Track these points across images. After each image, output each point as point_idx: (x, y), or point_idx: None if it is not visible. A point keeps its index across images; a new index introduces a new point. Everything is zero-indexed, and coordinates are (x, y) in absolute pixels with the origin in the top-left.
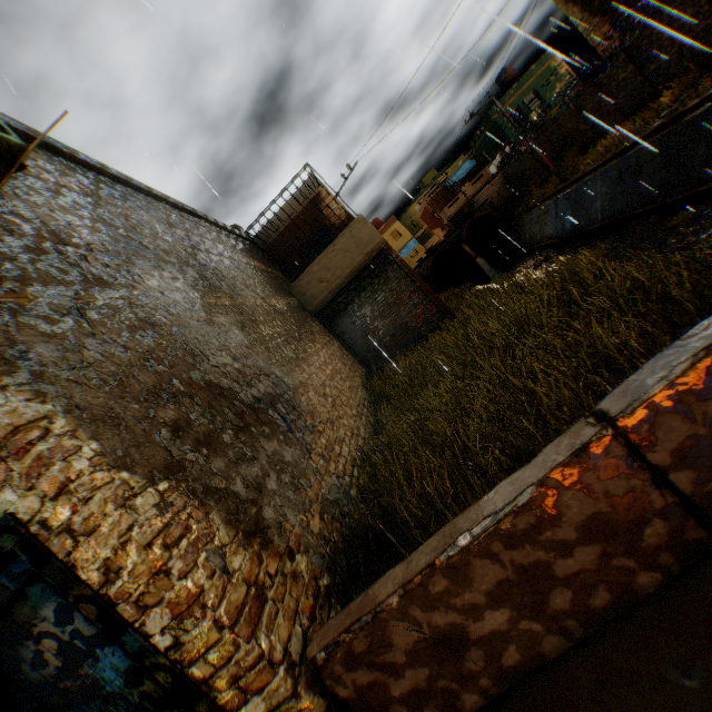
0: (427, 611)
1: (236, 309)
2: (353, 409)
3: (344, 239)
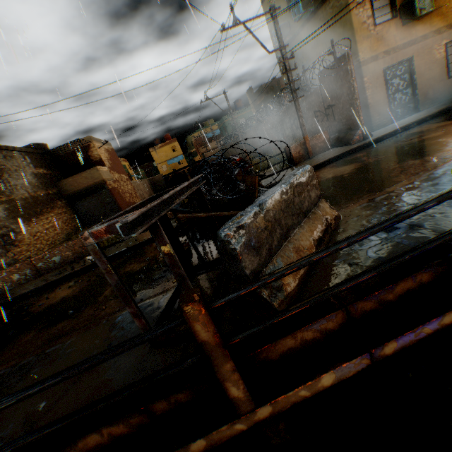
0: (0, 277)
1: (9, 202)
2: (49, 242)
3: (87, 173)
